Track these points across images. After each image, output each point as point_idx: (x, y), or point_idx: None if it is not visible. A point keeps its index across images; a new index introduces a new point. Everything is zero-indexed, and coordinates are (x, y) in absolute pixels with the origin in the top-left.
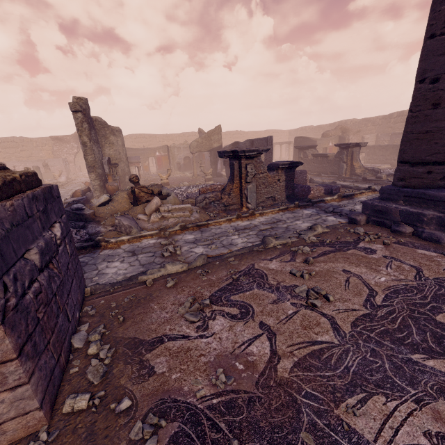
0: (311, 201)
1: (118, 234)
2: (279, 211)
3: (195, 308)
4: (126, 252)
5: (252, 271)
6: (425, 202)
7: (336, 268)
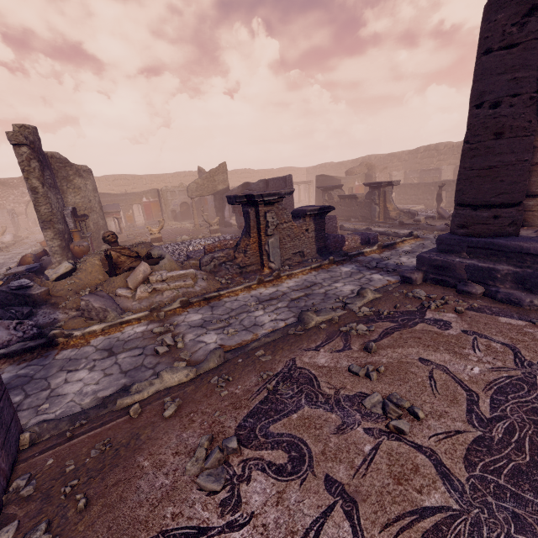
0: (348, 255)
1: (86, 322)
2: (311, 271)
3: (214, 461)
4: (99, 351)
5: (293, 372)
6: (495, 254)
7: (410, 356)
